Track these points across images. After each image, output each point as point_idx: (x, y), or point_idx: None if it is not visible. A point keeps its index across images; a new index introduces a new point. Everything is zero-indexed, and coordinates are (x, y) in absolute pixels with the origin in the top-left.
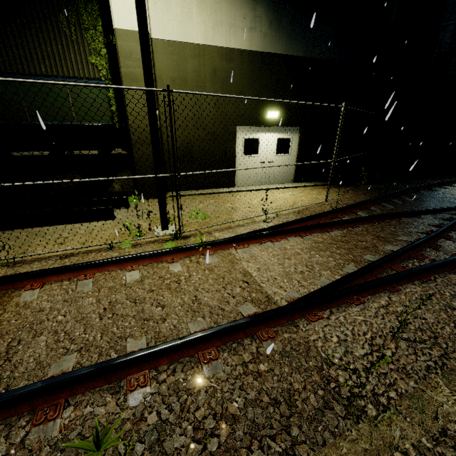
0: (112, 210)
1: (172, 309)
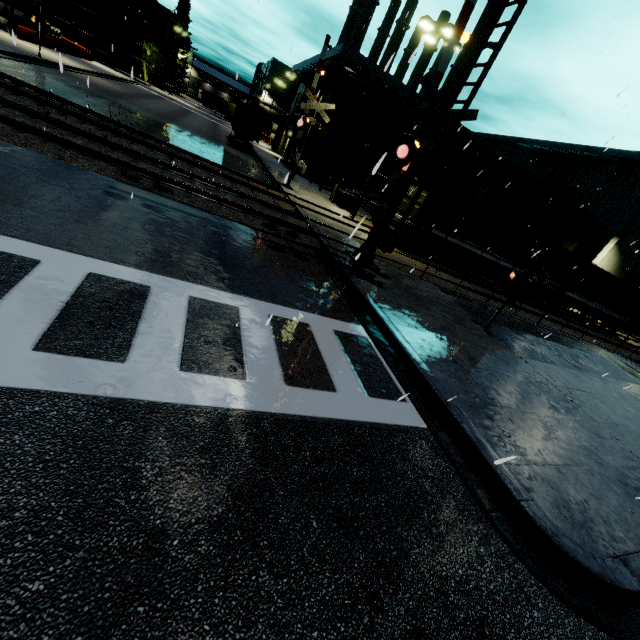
0: None
1: None
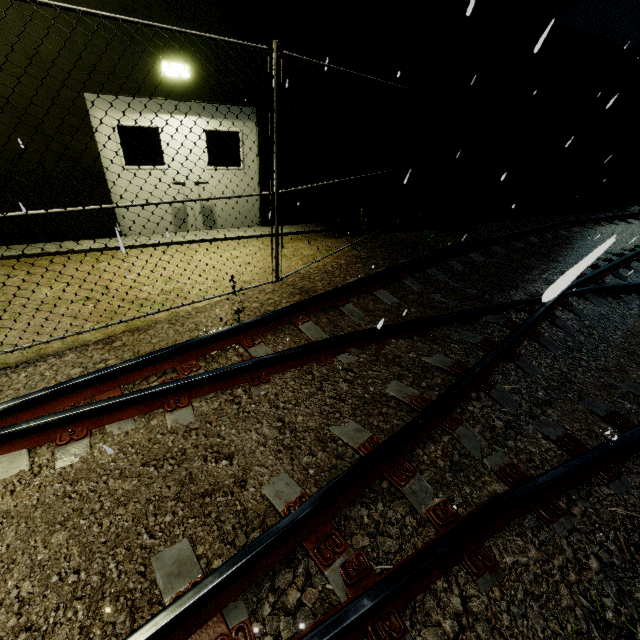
0: None
1: None
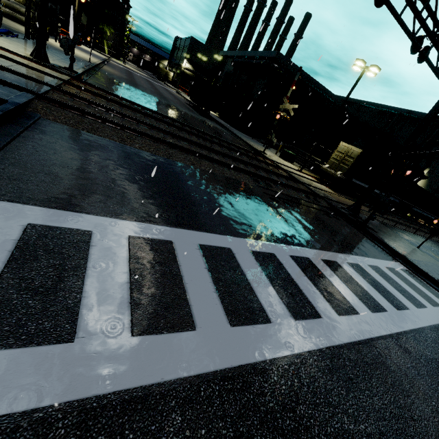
0: None
1: None
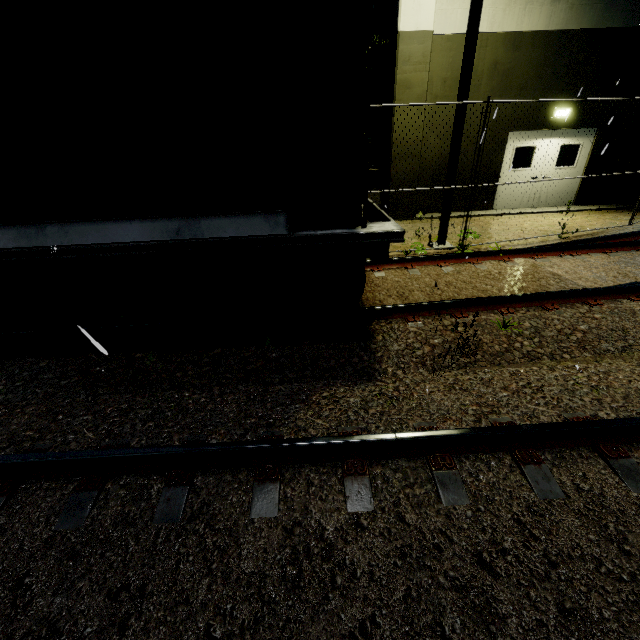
0: (412, 219)
1: (500, 288)
